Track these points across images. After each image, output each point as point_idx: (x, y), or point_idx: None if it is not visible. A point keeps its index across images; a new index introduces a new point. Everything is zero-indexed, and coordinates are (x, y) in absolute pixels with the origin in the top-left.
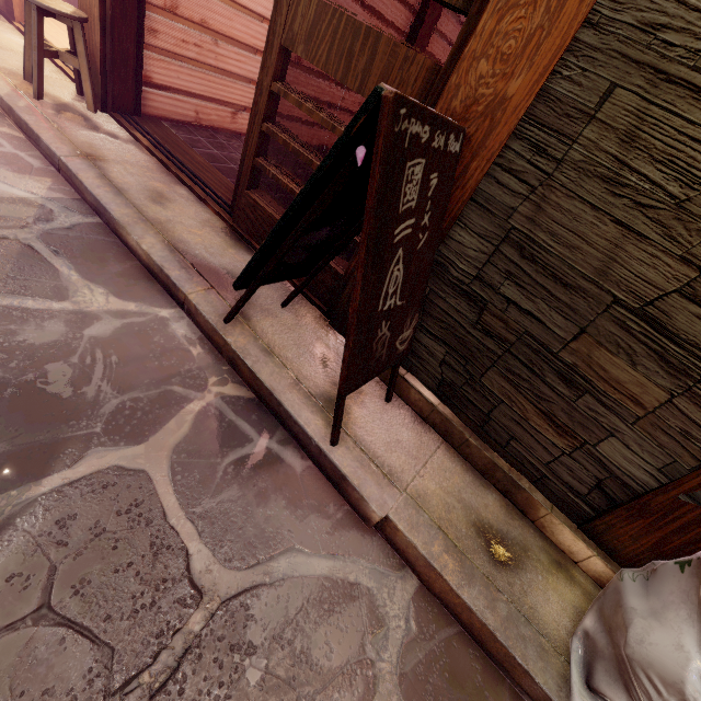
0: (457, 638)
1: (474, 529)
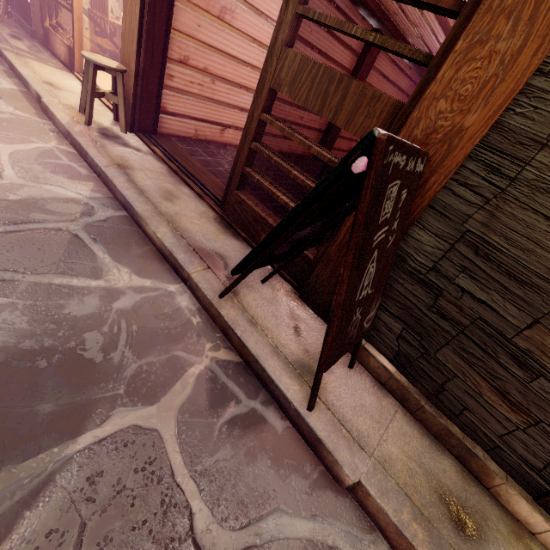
0: None
1: (436, 496)
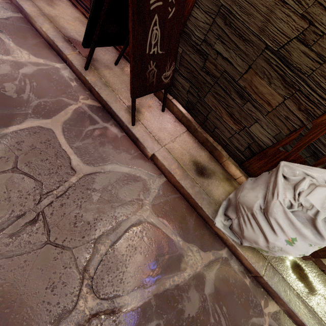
0: (178, 198)
1: (192, 163)
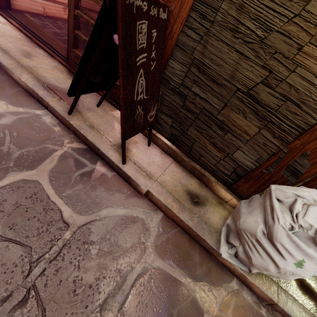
0: (178, 232)
1: (186, 193)
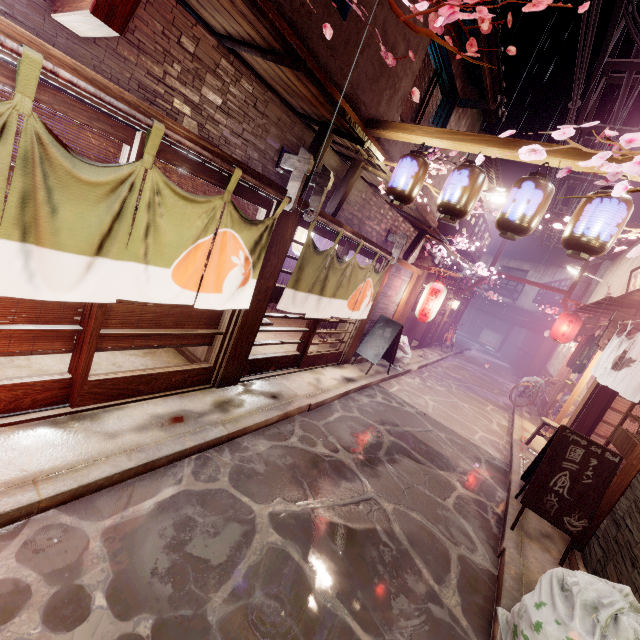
0: (490, 587)
1: None
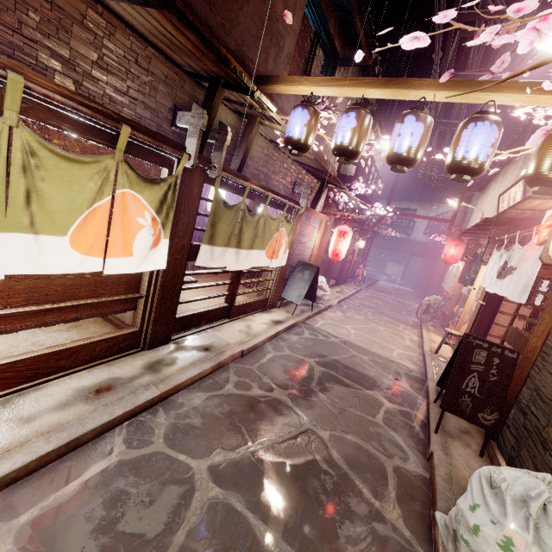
0: (425, 491)
1: None
